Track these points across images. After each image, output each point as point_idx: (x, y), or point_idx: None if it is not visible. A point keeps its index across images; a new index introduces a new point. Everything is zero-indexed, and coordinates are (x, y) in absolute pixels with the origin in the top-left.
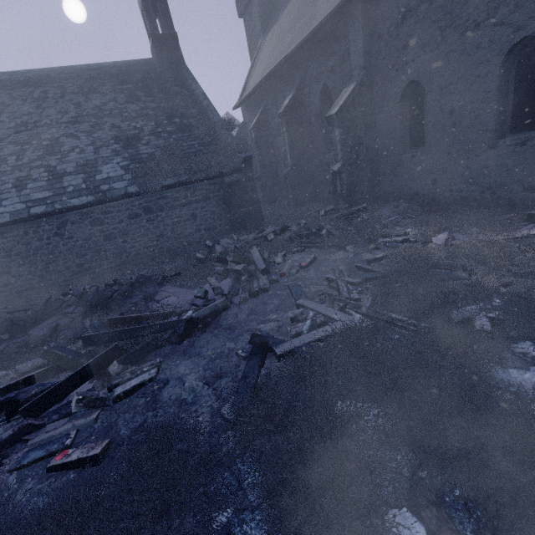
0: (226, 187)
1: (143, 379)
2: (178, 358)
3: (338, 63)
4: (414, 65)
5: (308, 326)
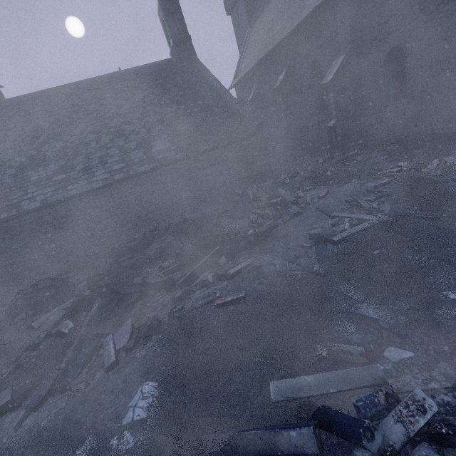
0: (244, 149)
1: (244, 264)
2: (257, 255)
3: (326, 41)
4: (395, 35)
5: (349, 225)
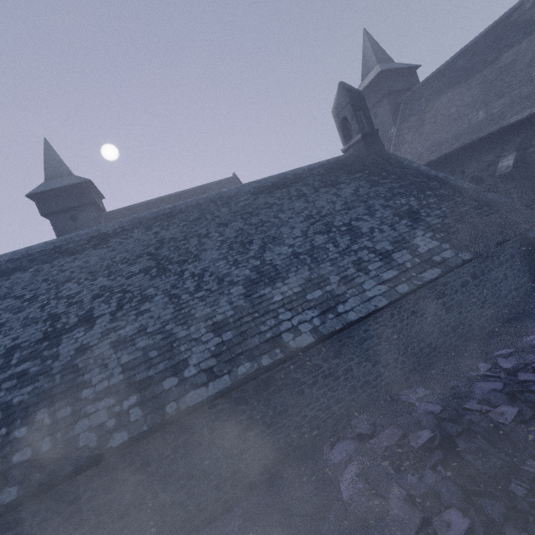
0: (530, 242)
1: None
2: None
3: None
4: None
5: None
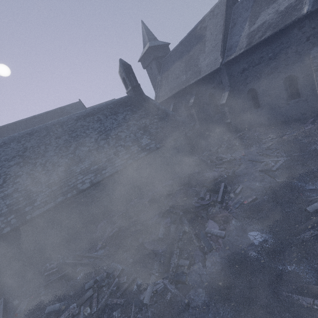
0: (187, 137)
1: (240, 188)
2: (239, 184)
3: (216, 85)
4: (250, 84)
5: (273, 163)
